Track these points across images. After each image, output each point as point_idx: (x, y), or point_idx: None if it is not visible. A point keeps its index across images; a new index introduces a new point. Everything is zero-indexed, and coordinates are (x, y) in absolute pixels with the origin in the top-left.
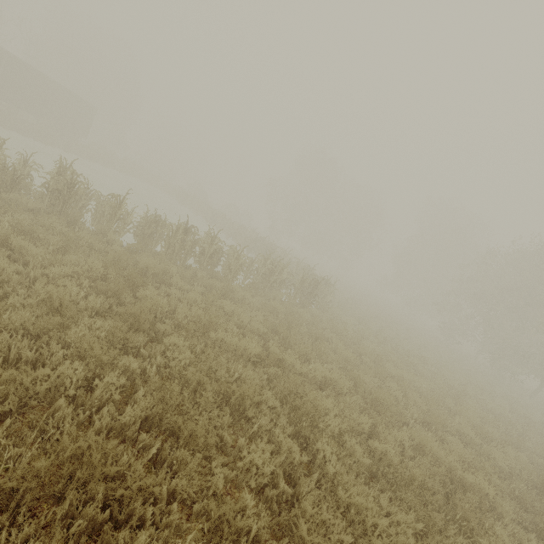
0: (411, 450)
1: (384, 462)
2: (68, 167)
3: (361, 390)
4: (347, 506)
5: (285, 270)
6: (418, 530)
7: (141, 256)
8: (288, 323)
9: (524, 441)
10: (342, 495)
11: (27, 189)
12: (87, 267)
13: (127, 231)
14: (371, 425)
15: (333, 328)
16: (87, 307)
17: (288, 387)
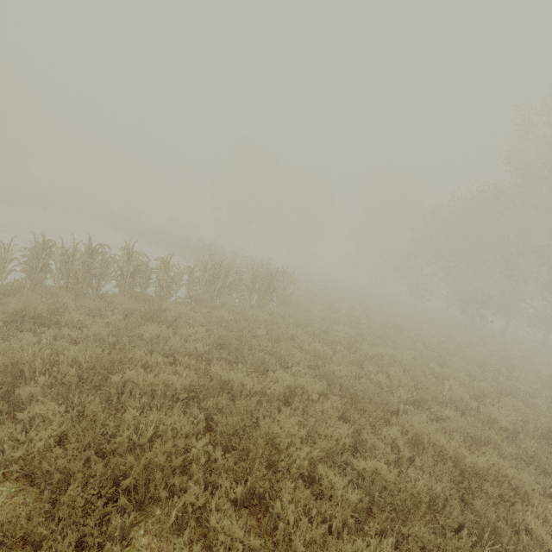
0: (408, 450)
1: (378, 484)
2: None
3: (336, 388)
4: None
5: (230, 271)
6: None
7: (20, 296)
8: (241, 331)
9: (515, 385)
10: None
11: None
12: None
13: (12, 270)
14: (354, 431)
15: (298, 322)
16: None
17: (232, 422)
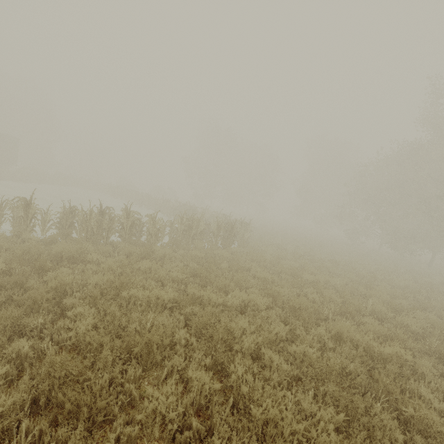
0: (331, 342)
1: (306, 362)
2: None
3: (280, 302)
4: (266, 421)
5: (200, 223)
6: (341, 422)
7: (58, 244)
8: (209, 265)
9: (430, 302)
10: (256, 413)
11: None
12: None
13: (49, 228)
14: (291, 331)
15: (253, 258)
16: None
17: (202, 320)
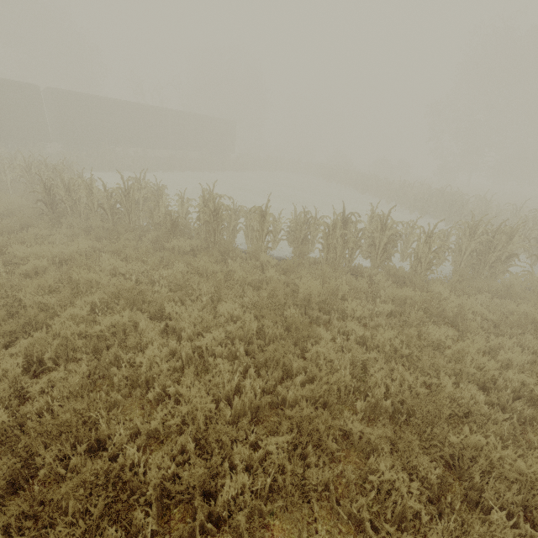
0: None
1: None
2: (212, 192)
3: None
4: None
5: (514, 238)
6: None
7: (299, 275)
8: None
9: None
10: None
11: (188, 227)
12: (240, 323)
13: (280, 240)
14: None
15: None
16: (245, 402)
17: None
